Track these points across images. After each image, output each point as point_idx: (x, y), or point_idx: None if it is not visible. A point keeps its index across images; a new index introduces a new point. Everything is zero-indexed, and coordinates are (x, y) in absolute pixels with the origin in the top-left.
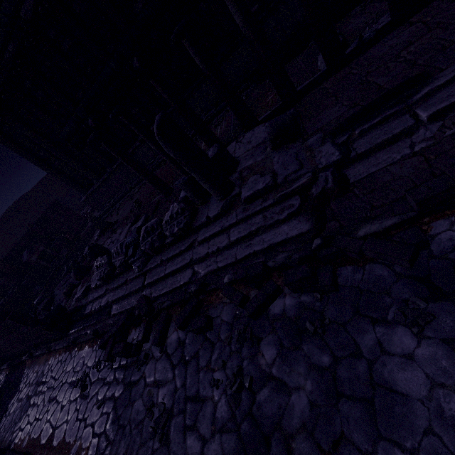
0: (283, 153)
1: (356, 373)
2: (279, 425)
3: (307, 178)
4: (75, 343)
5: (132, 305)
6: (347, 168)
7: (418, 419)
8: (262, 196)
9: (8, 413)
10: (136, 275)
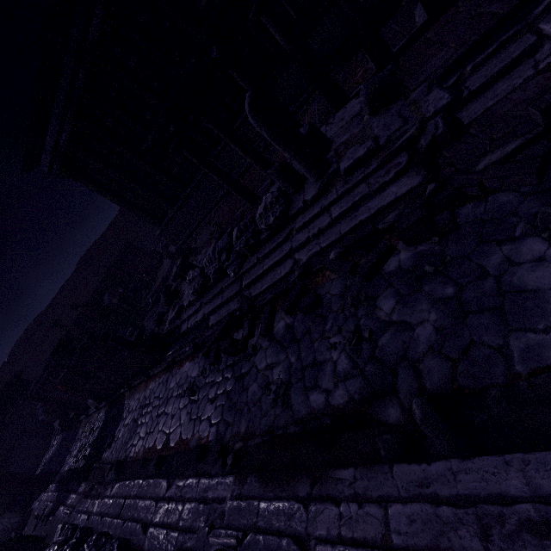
0: (383, 115)
1: (483, 291)
2: (404, 357)
3: (414, 128)
4: (175, 362)
5: (231, 310)
6: (459, 111)
7: (550, 304)
8: (364, 164)
9: (117, 438)
10: (232, 280)
